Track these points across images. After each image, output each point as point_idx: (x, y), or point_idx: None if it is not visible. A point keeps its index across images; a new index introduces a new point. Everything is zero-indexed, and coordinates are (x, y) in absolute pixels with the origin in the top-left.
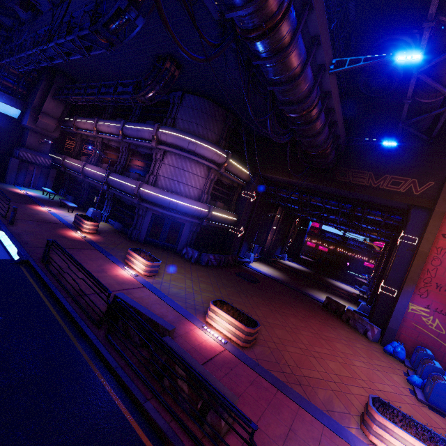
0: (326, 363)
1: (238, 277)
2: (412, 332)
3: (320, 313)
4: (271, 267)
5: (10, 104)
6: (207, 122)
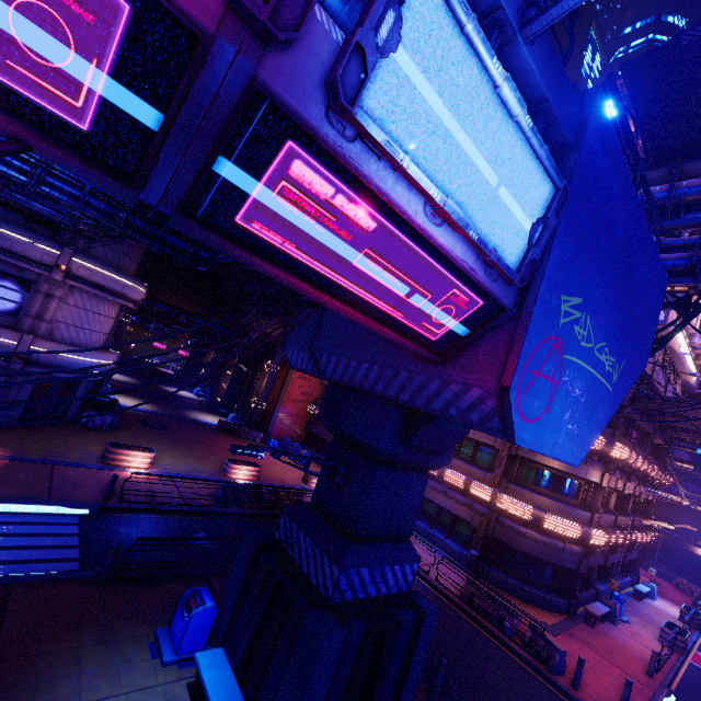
0: (273, 468)
1: (154, 429)
2: (279, 430)
3: (225, 436)
4: (123, 394)
5: None
6: (135, 252)
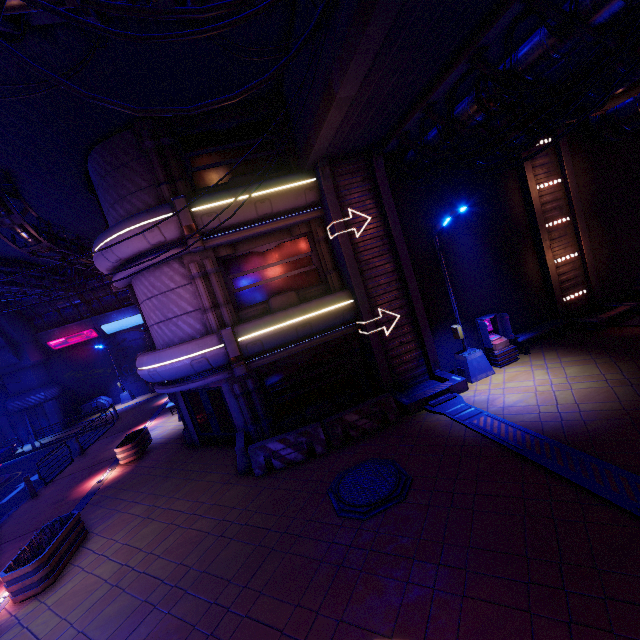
0: None
1: (322, 501)
2: None
3: None
4: (580, 356)
5: (138, 313)
6: (118, 187)
